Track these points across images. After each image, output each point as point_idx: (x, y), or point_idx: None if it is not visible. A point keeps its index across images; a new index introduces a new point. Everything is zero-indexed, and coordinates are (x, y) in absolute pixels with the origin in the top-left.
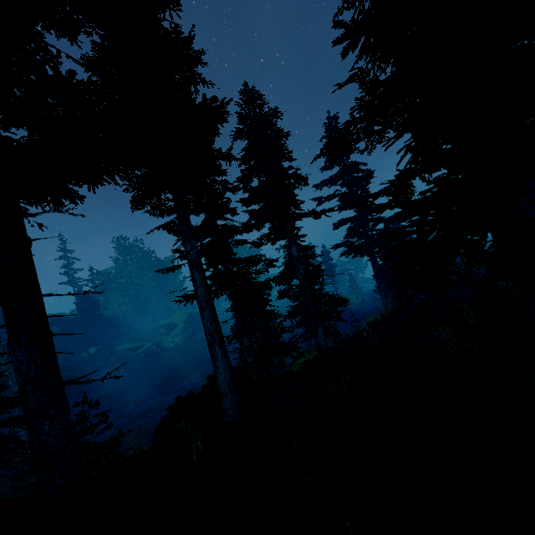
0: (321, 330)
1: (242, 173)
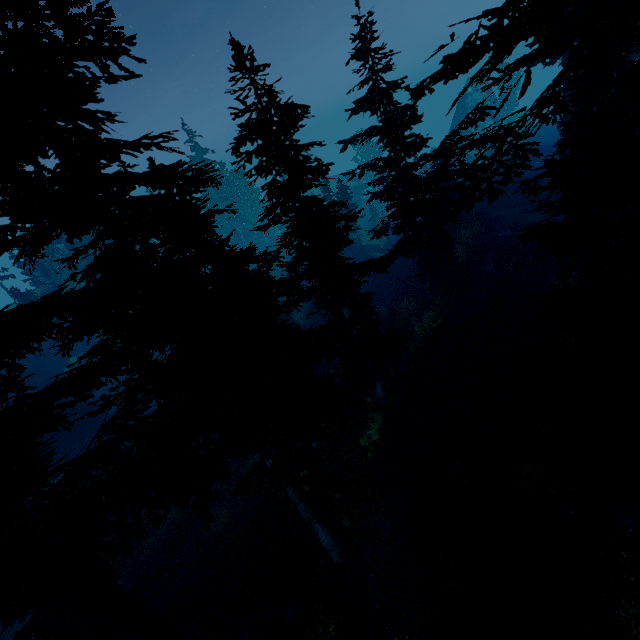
0: (379, 384)
1: (262, 220)
